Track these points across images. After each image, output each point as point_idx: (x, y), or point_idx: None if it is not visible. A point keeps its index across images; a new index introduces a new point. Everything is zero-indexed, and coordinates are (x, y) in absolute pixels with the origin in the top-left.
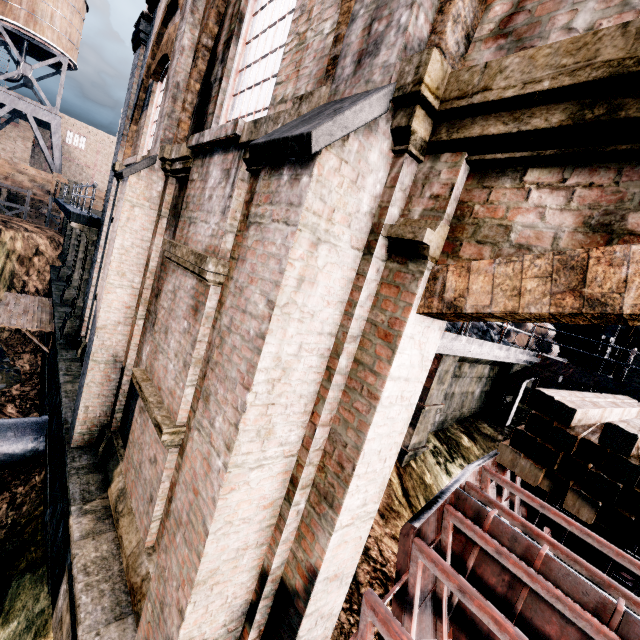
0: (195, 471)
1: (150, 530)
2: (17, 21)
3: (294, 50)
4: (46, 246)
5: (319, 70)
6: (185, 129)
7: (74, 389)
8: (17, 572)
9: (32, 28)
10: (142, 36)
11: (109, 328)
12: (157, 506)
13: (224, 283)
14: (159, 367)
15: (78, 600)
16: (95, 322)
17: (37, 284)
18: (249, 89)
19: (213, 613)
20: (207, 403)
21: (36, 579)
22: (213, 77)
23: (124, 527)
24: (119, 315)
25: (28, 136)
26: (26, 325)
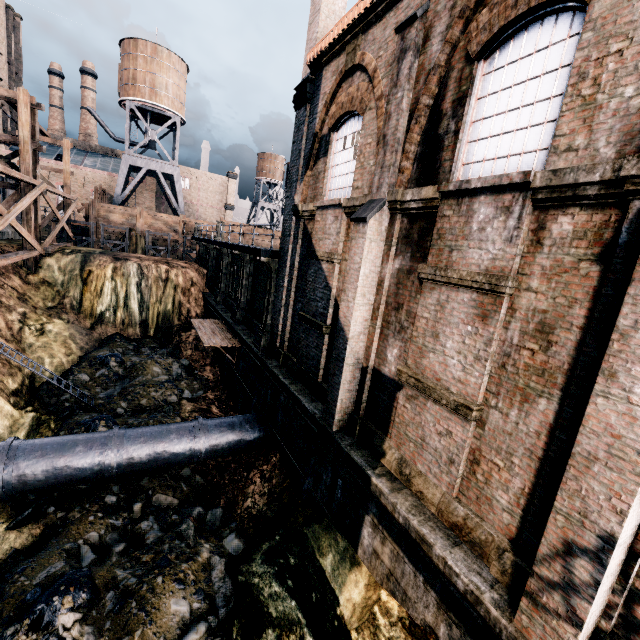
0: (609, 423)
1: (455, 484)
2: (144, 98)
3: (578, 109)
4: (196, 277)
5: (625, 126)
6: (408, 174)
7: (299, 388)
8: (299, 524)
9: (154, 100)
10: (308, 96)
11: (355, 338)
12: (461, 466)
13: (513, 294)
14: (432, 363)
15: (421, 531)
16: (344, 334)
17: (196, 309)
18: (493, 137)
19: (633, 517)
20: (613, 378)
21: (325, 528)
22: (442, 130)
23: (420, 485)
24: (361, 327)
25: (152, 188)
26: (222, 343)
